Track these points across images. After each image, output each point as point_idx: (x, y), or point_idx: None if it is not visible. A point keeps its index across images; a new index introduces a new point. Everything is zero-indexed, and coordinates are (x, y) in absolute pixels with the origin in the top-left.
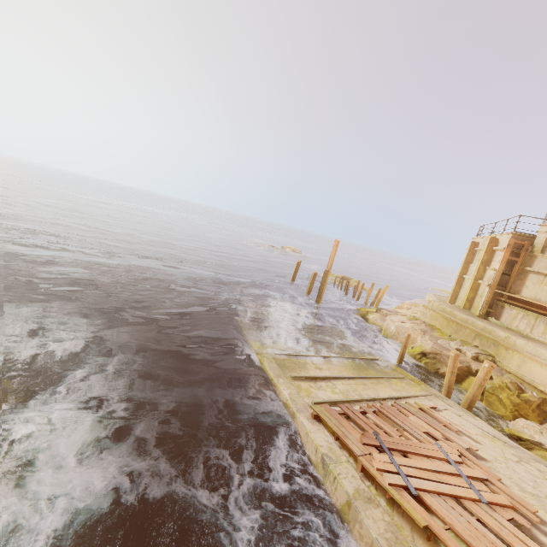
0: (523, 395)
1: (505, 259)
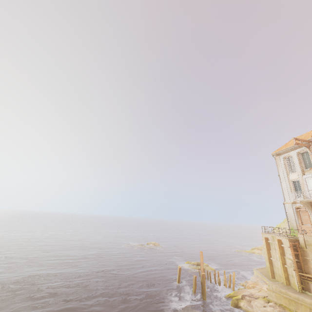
0: None
1: (293, 253)
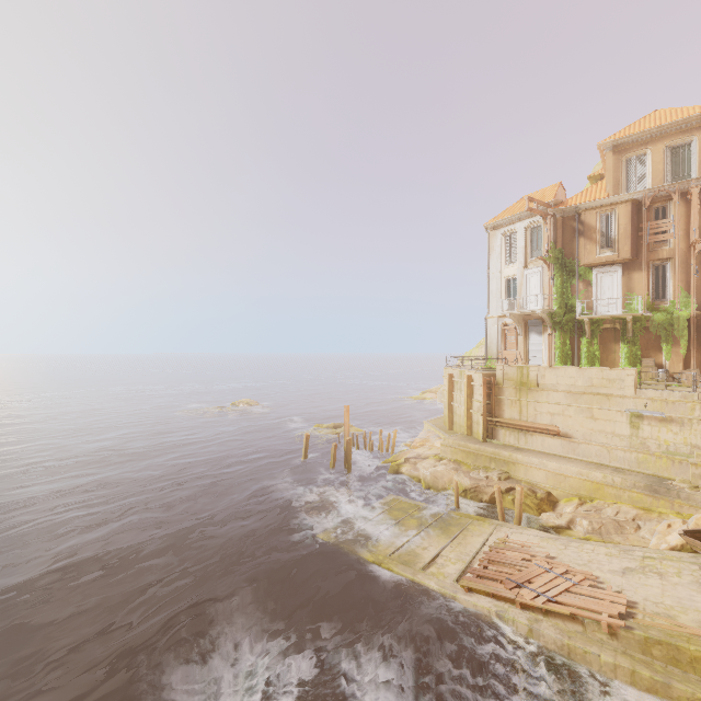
0: (538, 496)
1: (485, 393)
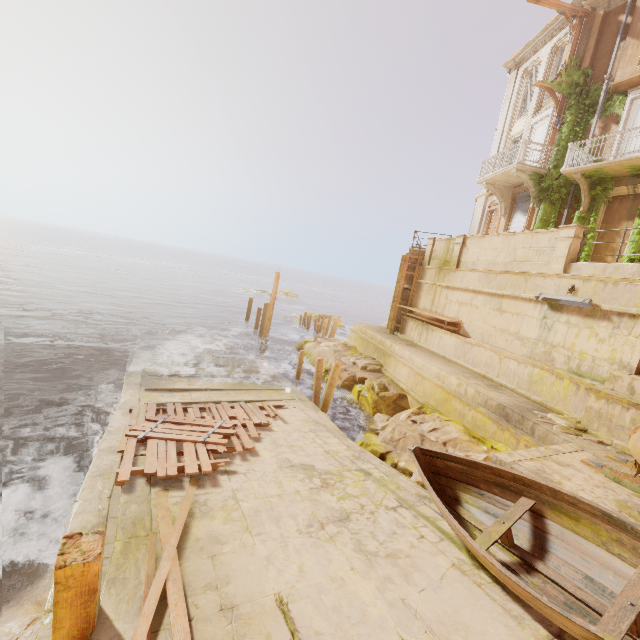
0: (382, 392)
1: (404, 274)
